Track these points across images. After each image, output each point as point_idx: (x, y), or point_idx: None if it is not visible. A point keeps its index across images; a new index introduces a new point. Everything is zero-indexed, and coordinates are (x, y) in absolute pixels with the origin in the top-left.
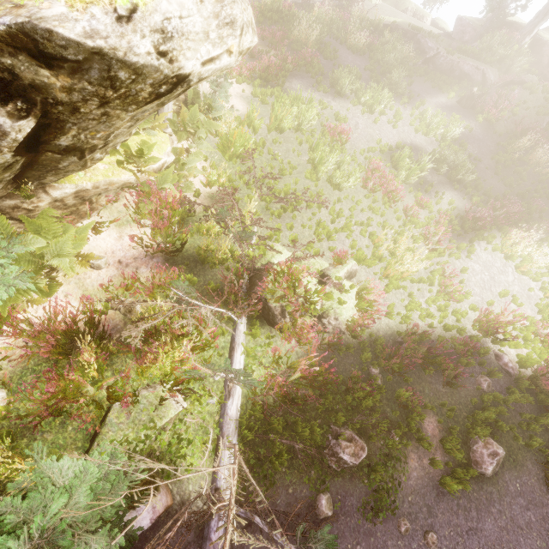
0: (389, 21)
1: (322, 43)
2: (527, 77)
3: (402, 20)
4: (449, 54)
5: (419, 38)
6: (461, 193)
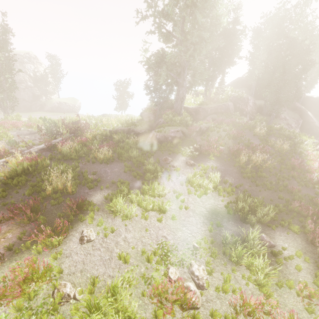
0: (110, 128)
1: (79, 175)
2: (206, 126)
3: (116, 125)
4: (159, 132)
5: (132, 129)
6: (278, 228)
